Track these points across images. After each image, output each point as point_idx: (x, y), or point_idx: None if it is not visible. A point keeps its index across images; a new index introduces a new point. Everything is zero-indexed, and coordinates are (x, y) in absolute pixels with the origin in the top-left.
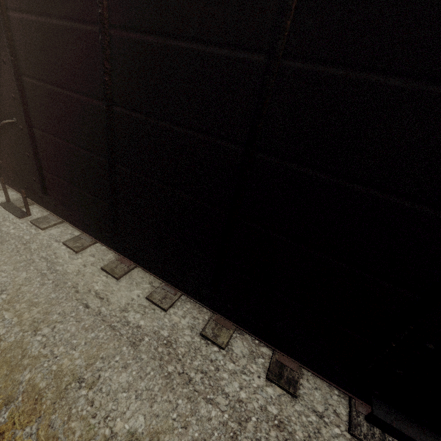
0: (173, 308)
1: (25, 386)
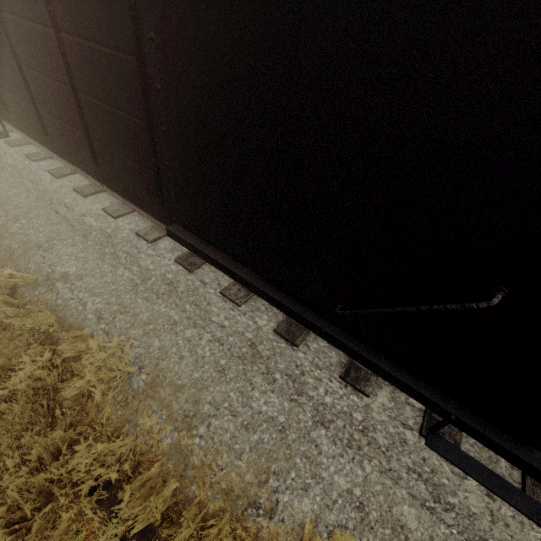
0: (123, 218)
1: (6, 247)
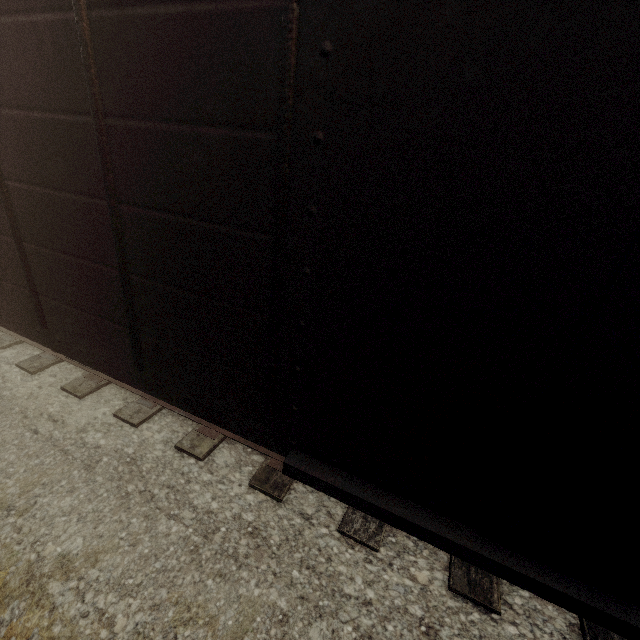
0: (148, 423)
1: None
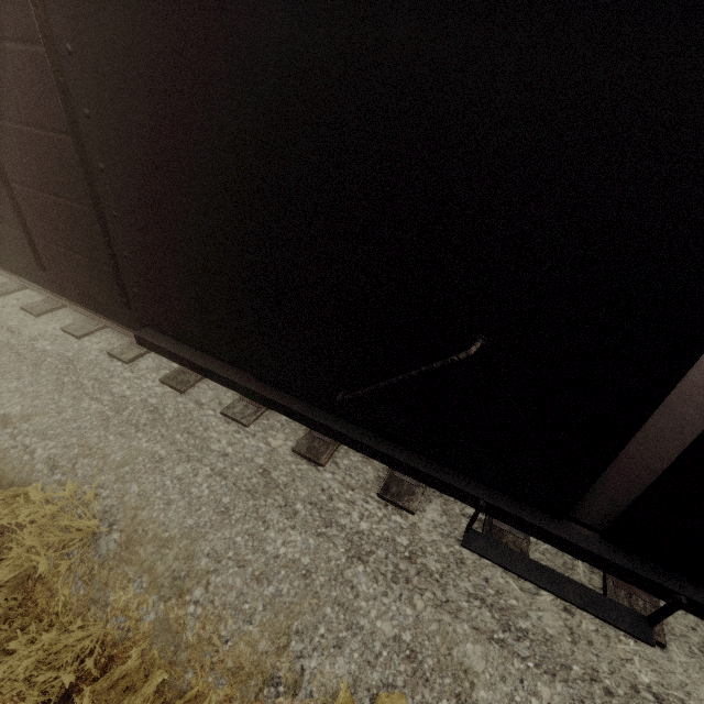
0: (90, 337)
1: None
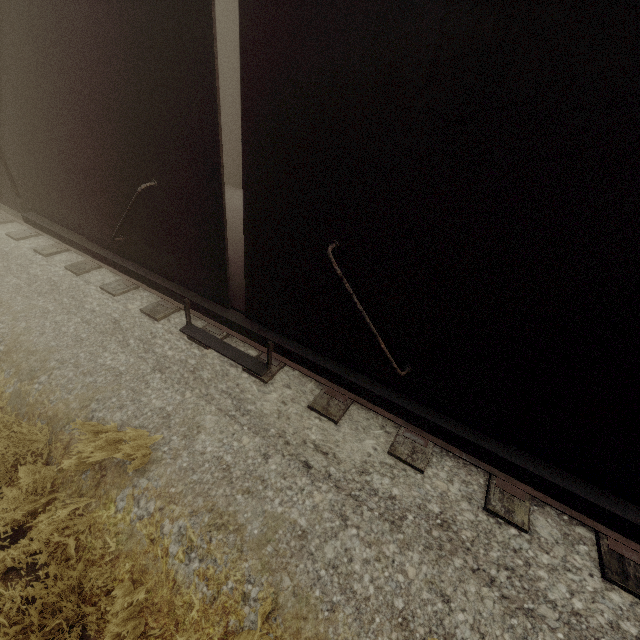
0: (26, 240)
1: None
